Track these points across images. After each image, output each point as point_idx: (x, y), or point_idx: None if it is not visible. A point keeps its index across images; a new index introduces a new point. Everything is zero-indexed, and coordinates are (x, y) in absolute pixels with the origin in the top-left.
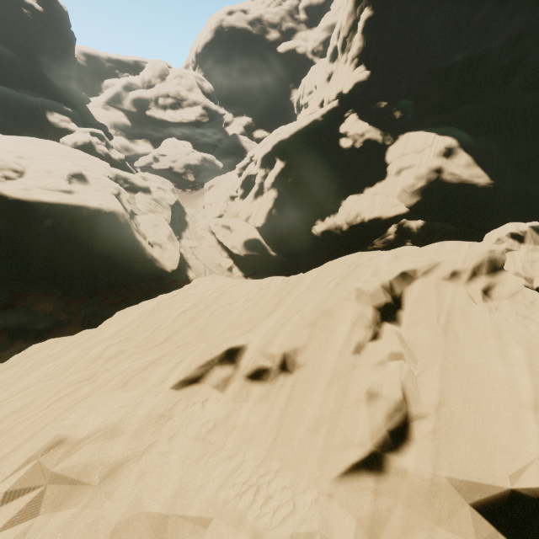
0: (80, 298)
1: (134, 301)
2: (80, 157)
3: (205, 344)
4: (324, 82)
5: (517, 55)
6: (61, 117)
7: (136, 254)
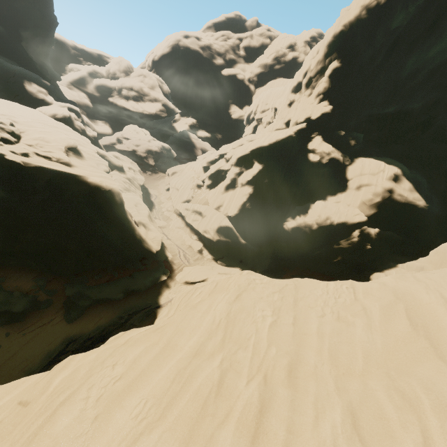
0: (62, 276)
1: (120, 282)
2: (71, 130)
3: (430, 403)
4: (286, 107)
5: (430, 116)
6: (38, 88)
7: (127, 234)
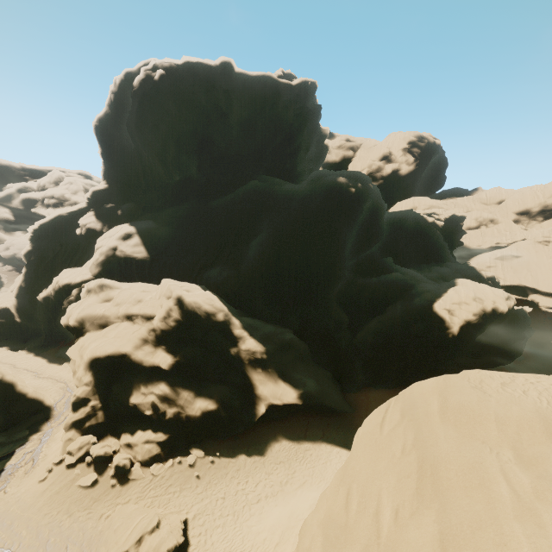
0: None
1: None
2: None
3: None
4: None
5: (206, 177)
6: None
7: None
